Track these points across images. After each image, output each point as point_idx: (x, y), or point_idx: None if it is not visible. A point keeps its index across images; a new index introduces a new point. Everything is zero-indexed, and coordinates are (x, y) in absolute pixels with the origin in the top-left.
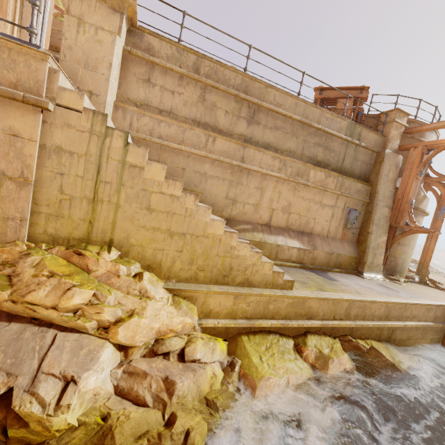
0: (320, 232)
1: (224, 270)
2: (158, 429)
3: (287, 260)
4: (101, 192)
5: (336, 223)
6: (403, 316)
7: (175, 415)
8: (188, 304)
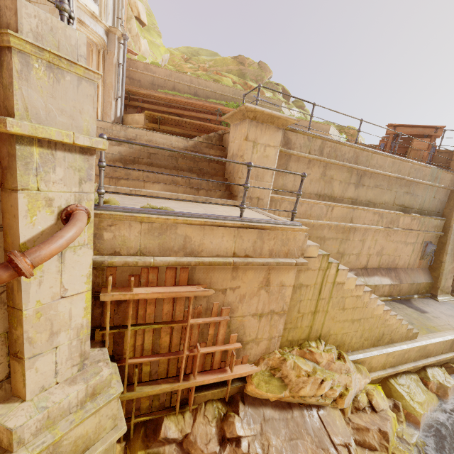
0: (402, 266)
1: (379, 336)
2: None
3: (381, 295)
4: (319, 305)
5: (415, 256)
6: None
7: None
8: (363, 368)
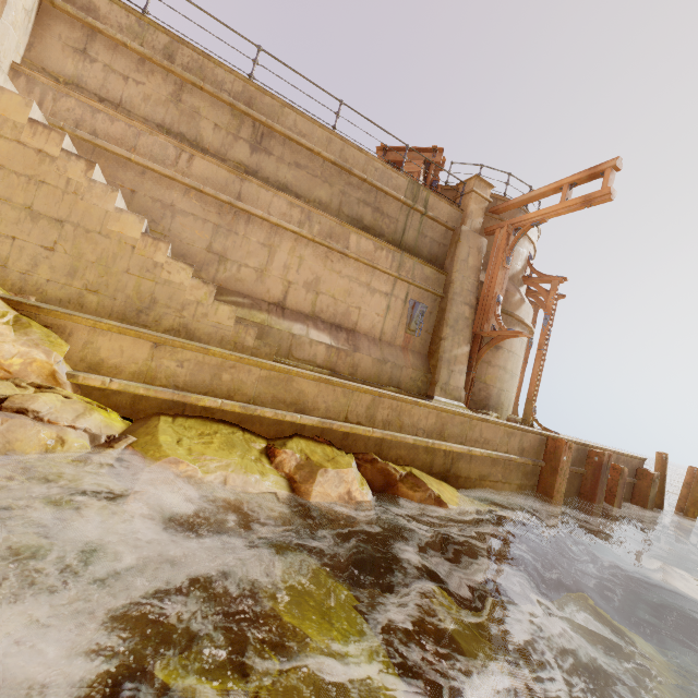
0: (368, 331)
1: (141, 301)
2: None
3: (309, 361)
4: None
5: (395, 321)
6: (469, 438)
7: None
8: (50, 336)
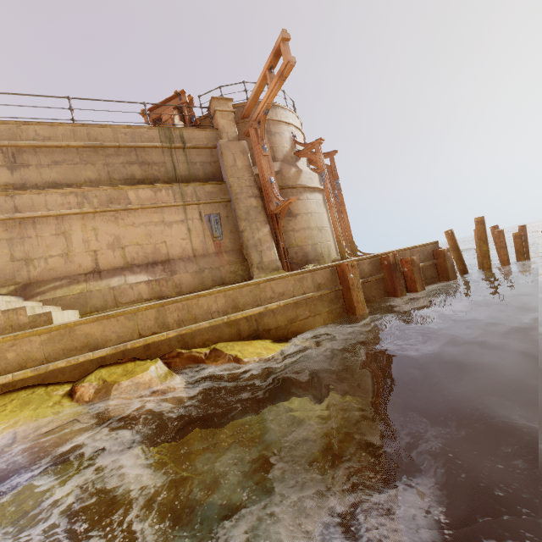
0: (181, 254)
1: None
2: None
3: (137, 301)
4: None
5: (200, 237)
6: (263, 299)
7: None
8: None
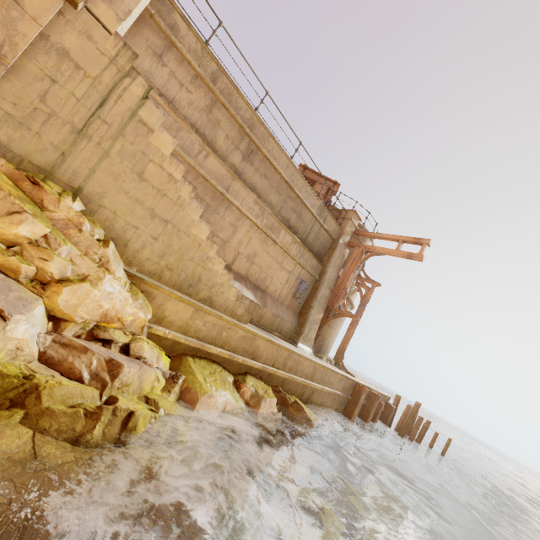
0: (272, 293)
1: (192, 279)
2: (94, 405)
3: None
4: (94, 128)
5: (288, 289)
6: (323, 380)
7: (116, 397)
8: (145, 300)
